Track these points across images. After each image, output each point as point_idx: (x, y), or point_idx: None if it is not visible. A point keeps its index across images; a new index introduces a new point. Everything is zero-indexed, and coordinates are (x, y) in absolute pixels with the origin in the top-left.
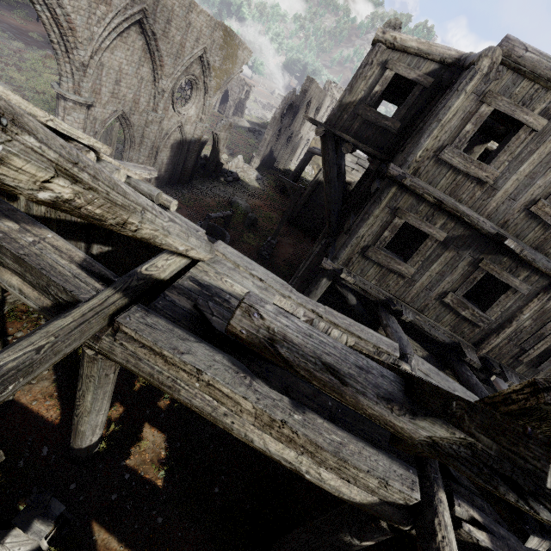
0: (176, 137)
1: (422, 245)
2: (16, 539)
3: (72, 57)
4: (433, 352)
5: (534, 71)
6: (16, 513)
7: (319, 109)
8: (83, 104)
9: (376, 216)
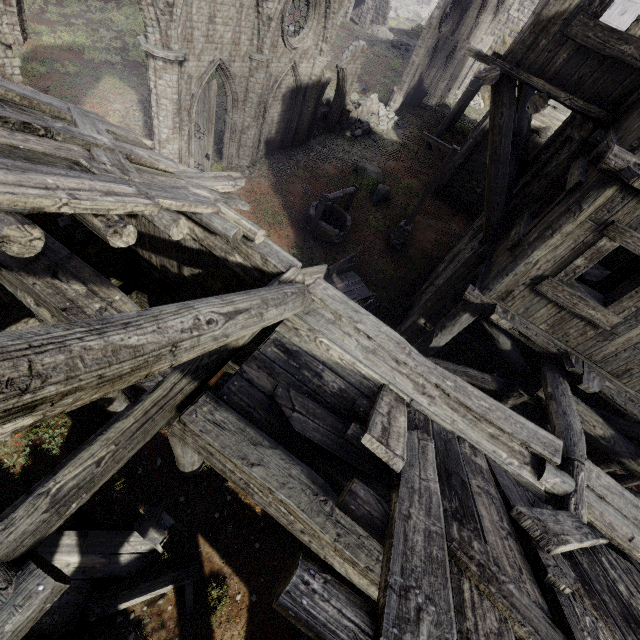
0: (289, 83)
1: None
2: (138, 539)
3: None
4: (623, 431)
5: None
6: (138, 514)
7: None
8: (173, 61)
9: (567, 234)
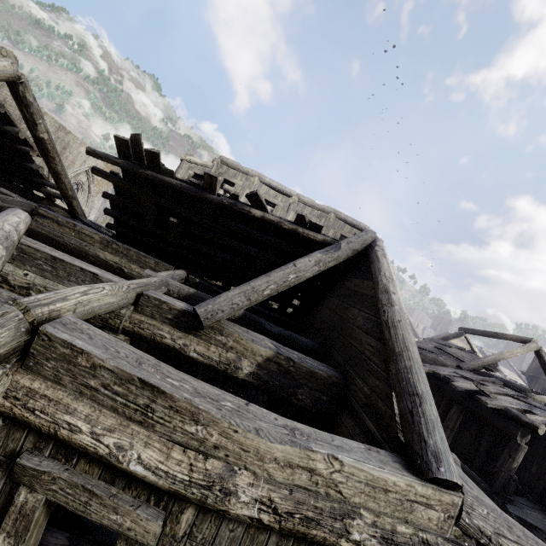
0: None
1: None
2: None
3: None
4: None
5: (232, 166)
6: None
7: None
8: None
9: None
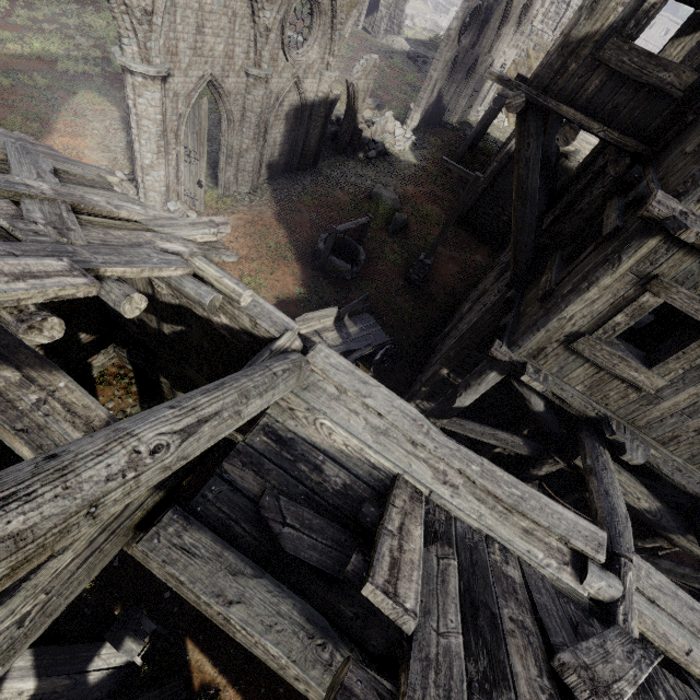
0: (292, 100)
1: (692, 345)
2: (112, 650)
3: (129, 2)
4: (670, 503)
5: None
6: (113, 618)
7: (530, 5)
8: (155, 77)
9: (605, 287)
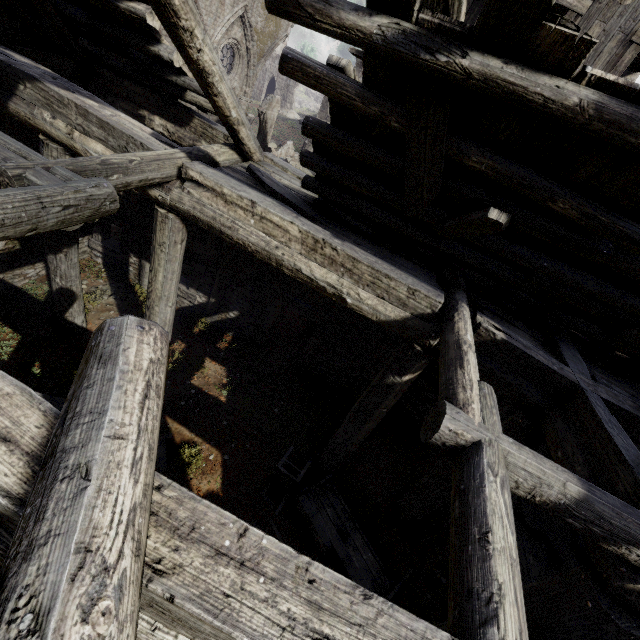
0: None
1: None
2: None
3: None
4: None
5: None
6: None
7: None
8: None
9: None
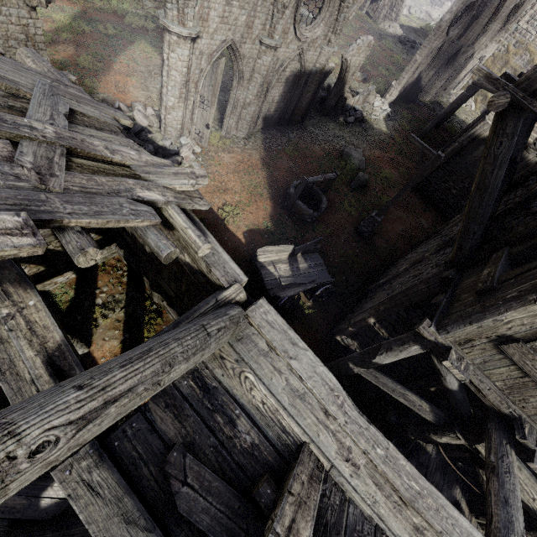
0: (294, 67)
1: None
2: None
3: None
4: None
5: None
6: None
7: (520, 6)
8: (187, 37)
9: None
